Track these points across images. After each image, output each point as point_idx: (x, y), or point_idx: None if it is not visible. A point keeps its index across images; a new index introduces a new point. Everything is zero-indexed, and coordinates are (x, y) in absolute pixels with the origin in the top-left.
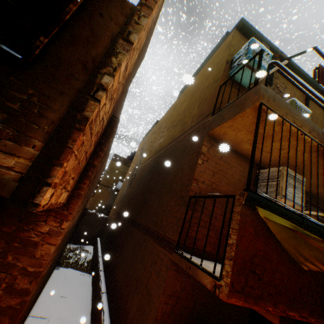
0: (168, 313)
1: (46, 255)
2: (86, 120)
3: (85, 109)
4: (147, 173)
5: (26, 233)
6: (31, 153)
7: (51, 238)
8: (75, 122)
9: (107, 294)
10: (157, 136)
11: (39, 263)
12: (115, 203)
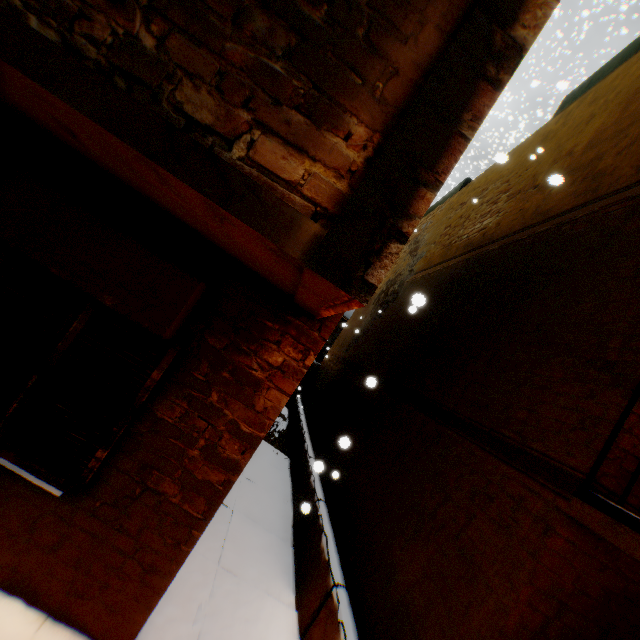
0: (531, 630)
1: (271, 410)
2: (515, 58)
3: (518, 20)
4: (439, 293)
5: (242, 357)
6: (338, 153)
7: (284, 380)
8: (486, 58)
9: (328, 506)
10: (469, 214)
11: (258, 422)
12: (337, 342)
